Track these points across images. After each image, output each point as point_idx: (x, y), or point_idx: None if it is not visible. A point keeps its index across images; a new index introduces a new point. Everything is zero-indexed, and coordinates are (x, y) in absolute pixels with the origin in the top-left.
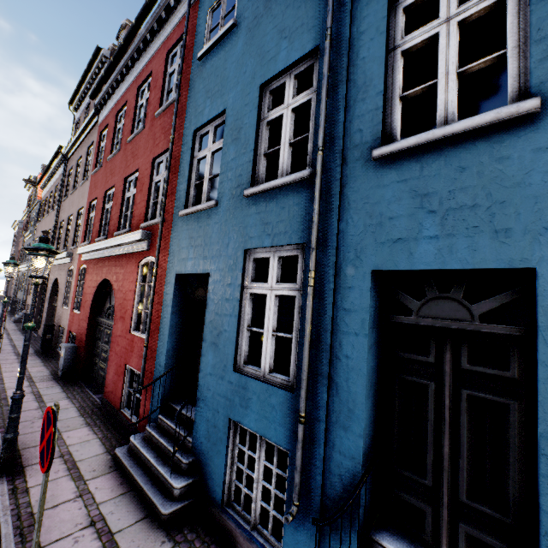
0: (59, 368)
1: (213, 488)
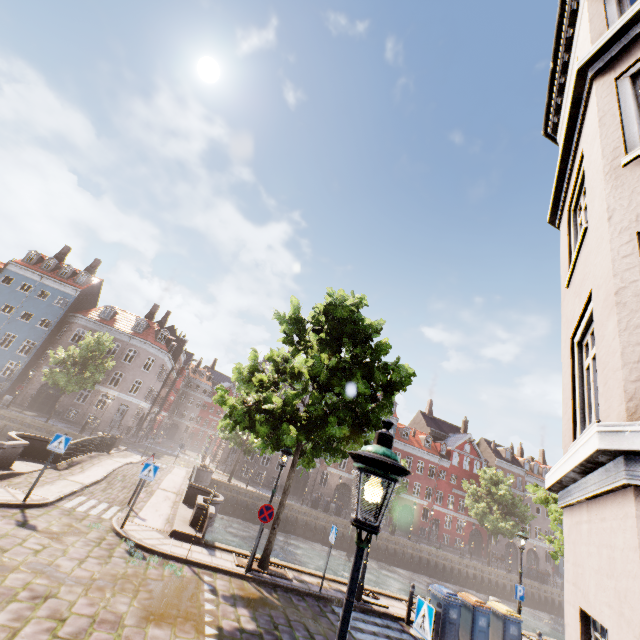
0: None
1: None
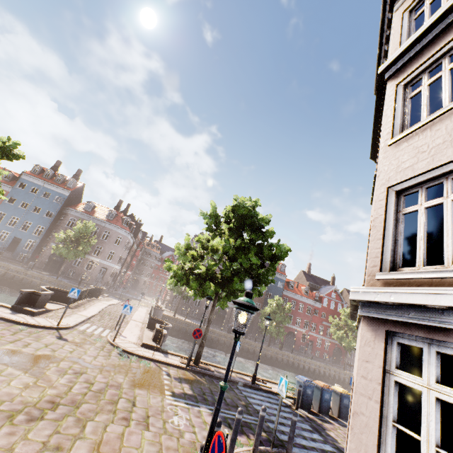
0: None
1: None
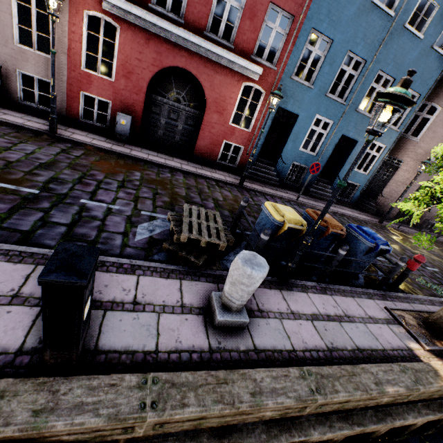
0: (115, 133)
1: (282, 178)
